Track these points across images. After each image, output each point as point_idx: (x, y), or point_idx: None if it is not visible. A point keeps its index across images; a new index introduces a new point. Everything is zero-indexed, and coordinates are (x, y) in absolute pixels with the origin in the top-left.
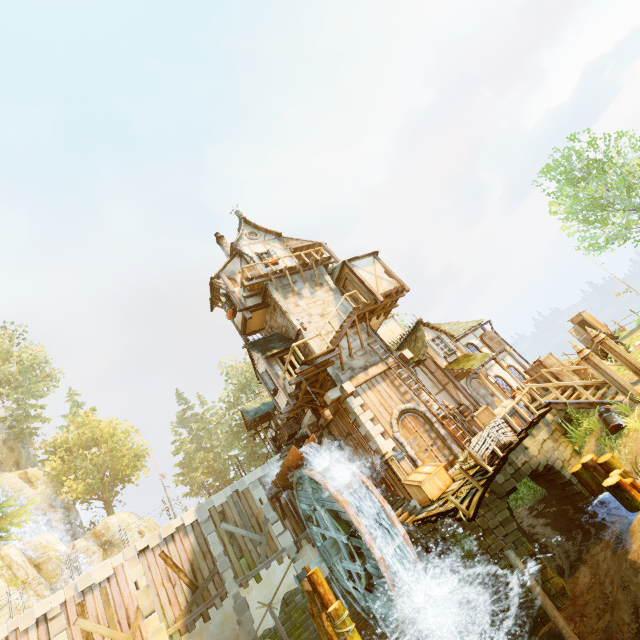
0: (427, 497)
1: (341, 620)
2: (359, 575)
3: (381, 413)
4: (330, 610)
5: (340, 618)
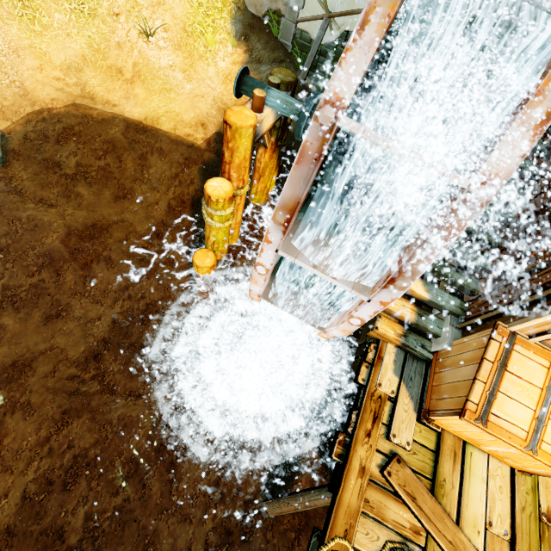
0: (436, 409)
1: (207, 209)
2: None
3: None
4: (207, 187)
5: (208, 207)
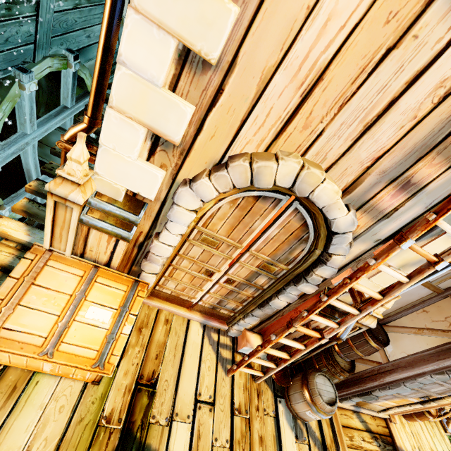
0: None
1: None
2: (12, 162)
3: (257, 101)
4: None
5: None
